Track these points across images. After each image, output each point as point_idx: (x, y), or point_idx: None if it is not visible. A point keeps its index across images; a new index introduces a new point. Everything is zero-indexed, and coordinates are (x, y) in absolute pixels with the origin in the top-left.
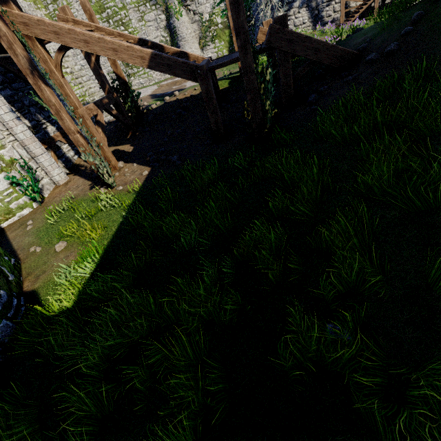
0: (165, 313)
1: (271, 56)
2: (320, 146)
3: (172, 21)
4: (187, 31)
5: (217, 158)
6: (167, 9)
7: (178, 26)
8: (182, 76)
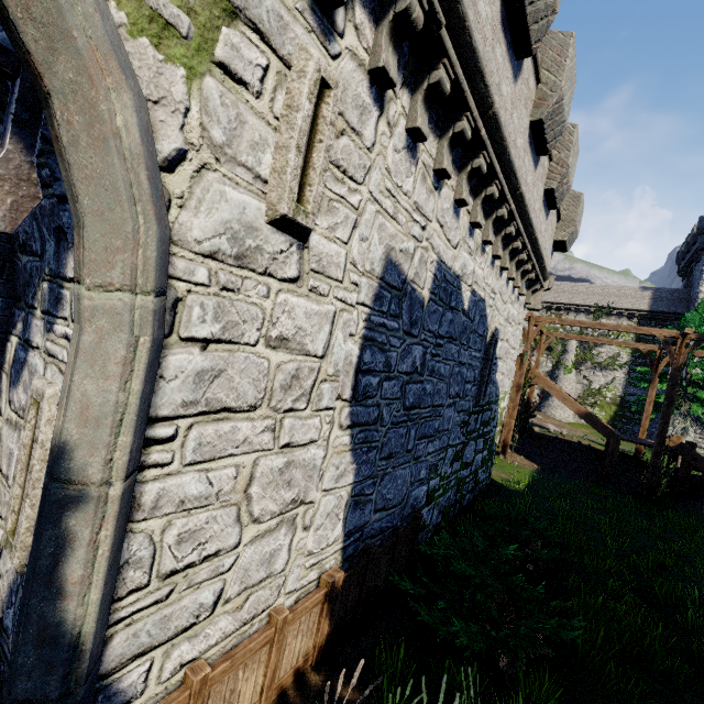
0: (585, 519)
1: (672, 457)
2: (700, 522)
3: (557, 372)
4: (568, 385)
5: (603, 490)
6: (557, 362)
7: (562, 378)
8: (600, 431)
